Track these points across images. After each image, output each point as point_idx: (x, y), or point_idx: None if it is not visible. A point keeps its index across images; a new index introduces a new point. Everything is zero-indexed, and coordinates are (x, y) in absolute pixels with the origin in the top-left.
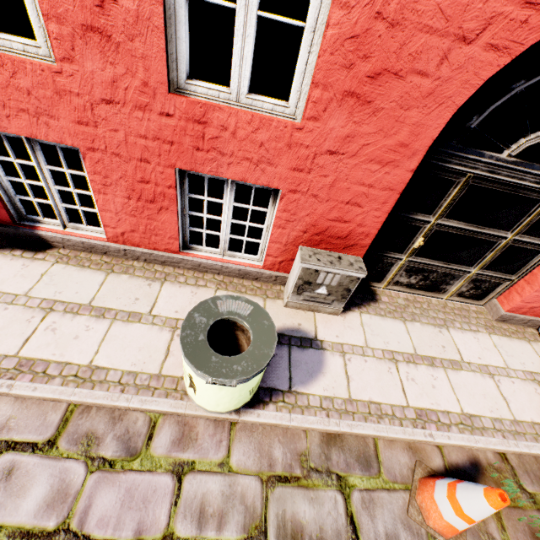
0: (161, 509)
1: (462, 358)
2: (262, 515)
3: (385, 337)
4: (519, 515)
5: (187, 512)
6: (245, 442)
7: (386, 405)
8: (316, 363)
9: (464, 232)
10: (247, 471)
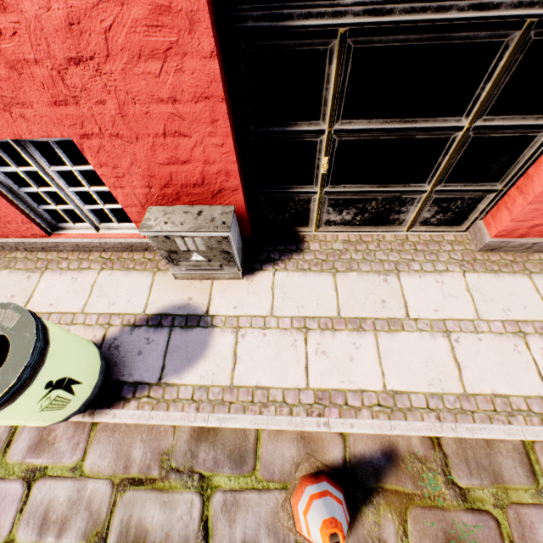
0: (7, 516)
1: (408, 313)
2: (106, 521)
3: (300, 300)
4: (434, 518)
5: (31, 519)
6: (103, 443)
7: (276, 389)
8: (200, 345)
9: (386, 134)
10: (100, 474)
